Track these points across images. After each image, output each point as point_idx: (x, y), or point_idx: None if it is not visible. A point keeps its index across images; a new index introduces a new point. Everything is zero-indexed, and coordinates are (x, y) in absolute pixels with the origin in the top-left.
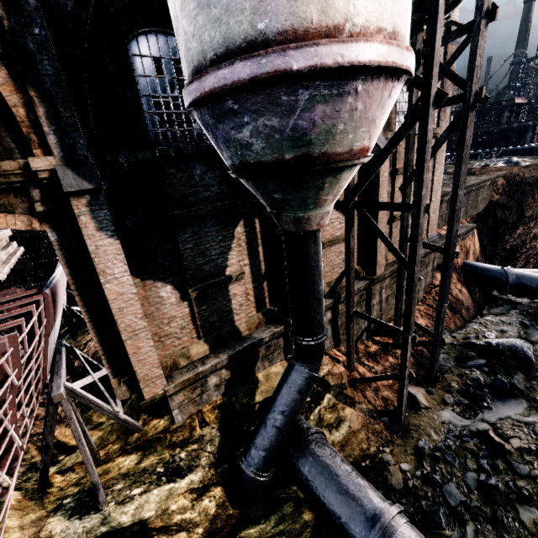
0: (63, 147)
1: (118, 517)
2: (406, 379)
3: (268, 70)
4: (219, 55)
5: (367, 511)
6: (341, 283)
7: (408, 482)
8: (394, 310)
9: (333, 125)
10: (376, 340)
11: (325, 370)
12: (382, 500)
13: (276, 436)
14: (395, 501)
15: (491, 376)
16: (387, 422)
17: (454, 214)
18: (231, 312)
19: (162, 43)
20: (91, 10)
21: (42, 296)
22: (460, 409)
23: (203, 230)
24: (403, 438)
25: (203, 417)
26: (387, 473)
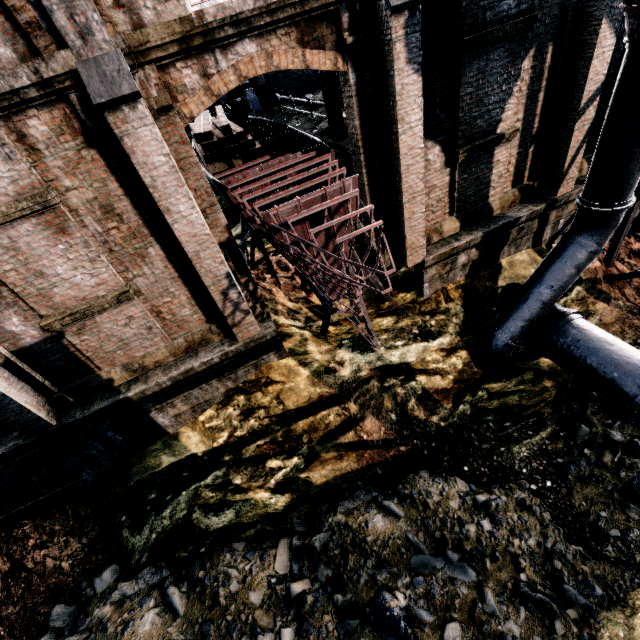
0: None
1: (389, 356)
2: None
3: None
4: None
5: None
6: None
7: None
8: None
9: None
10: None
11: None
12: None
13: (538, 309)
14: None
15: None
16: None
17: None
18: (488, 185)
19: None
20: None
21: (330, 155)
22: None
23: (488, 66)
24: None
25: (447, 294)
26: None
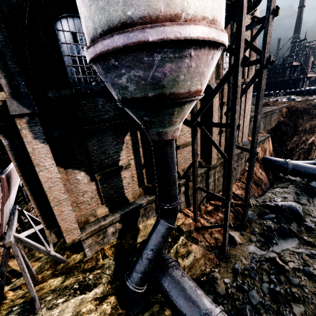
0: (11, 86)
1: None
2: (227, 227)
3: (134, 40)
4: (105, 30)
5: (202, 311)
6: (191, 169)
7: (228, 290)
8: (222, 185)
9: (177, 76)
10: (211, 203)
11: (180, 222)
12: (211, 303)
13: (148, 264)
14: (220, 302)
15: (278, 224)
16: (217, 253)
17: (255, 130)
18: (122, 188)
19: (77, 23)
20: (29, 1)
21: None
22: (259, 245)
23: (104, 138)
24: (226, 263)
25: (104, 252)
26: (216, 285)
